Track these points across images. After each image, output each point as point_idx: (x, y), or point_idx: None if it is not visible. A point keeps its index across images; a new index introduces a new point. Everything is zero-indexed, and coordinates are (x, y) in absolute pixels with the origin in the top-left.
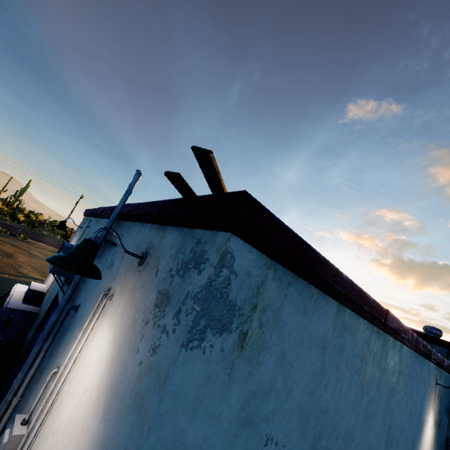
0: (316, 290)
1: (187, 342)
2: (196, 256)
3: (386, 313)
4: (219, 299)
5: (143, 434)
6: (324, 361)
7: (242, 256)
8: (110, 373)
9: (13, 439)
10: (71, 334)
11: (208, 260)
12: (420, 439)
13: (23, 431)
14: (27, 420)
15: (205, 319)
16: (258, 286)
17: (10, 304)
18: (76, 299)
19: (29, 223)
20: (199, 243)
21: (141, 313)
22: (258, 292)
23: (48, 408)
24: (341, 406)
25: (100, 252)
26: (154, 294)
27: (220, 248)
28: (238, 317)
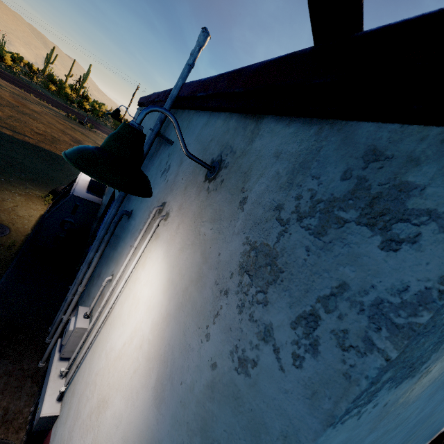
0: None
1: (341, 416)
2: (369, 195)
3: None
4: (438, 328)
5: None
6: None
7: None
8: (164, 335)
9: (77, 330)
10: (124, 243)
11: (435, 218)
12: None
13: (85, 324)
14: (88, 315)
15: (393, 370)
16: None
17: (75, 191)
18: (129, 203)
19: (94, 113)
20: (378, 160)
21: (213, 268)
22: None
23: (101, 321)
24: None
25: (153, 151)
26: (238, 243)
27: None
28: (439, 351)
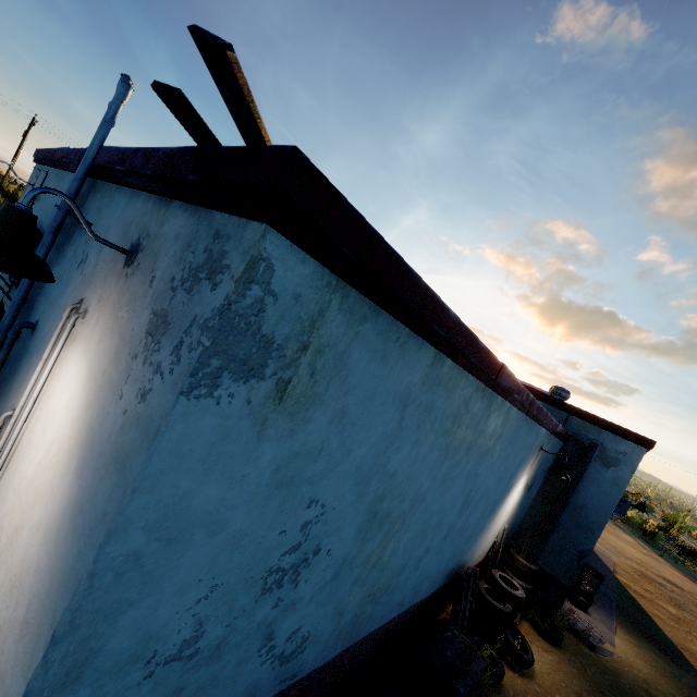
0: (406, 330)
1: (189, 389)
2: (212, 261)
3: (501, 368)
4: (245, 332)
5: (125, 497)
6: (402, 421)
7: (287, 269)
8: (85, 422)
9: None
10: (28, 365)
11: (228, 269)
12: (503, 501)
13: None
14: None
15: (220, 359)
16: (313, 318)
17: None
18: (31, 313)
19: None
20: (218, 238)
21: (127, 343)
22: (312, 326)
23: (2, 461)
24: (415, 469)
25: (65, 236)
26: (146, 315)
27: (248, 250)
28: (275, 359)
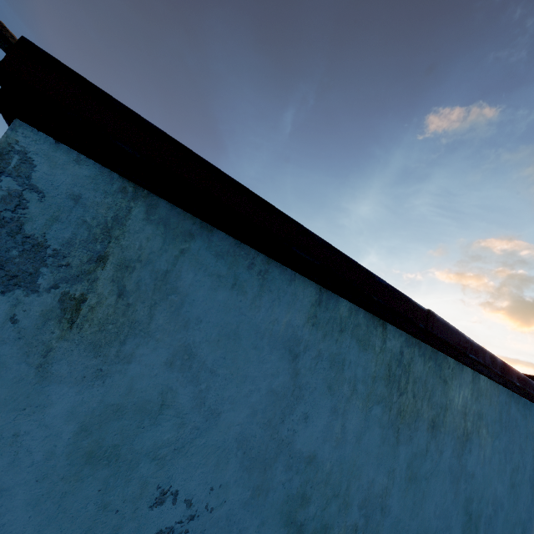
0: (261, 256)
1: None
2: None
3: (427, 315)
4: None
5: None
6: (297, 376)
7: (54, 166)
8: None
9: None
10: None
11: None
12: None
13: None
14: None
15: None
16: (106, 224)
17: None
18: None
19: None
20: None
21: None
22: (107, 234)
23: None
24: (349, 454)
25: None
26: None
27: None
28: (54, 268)
